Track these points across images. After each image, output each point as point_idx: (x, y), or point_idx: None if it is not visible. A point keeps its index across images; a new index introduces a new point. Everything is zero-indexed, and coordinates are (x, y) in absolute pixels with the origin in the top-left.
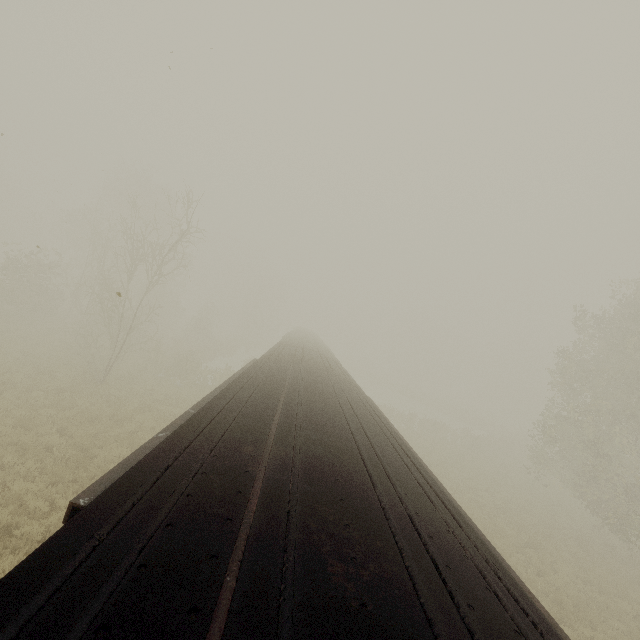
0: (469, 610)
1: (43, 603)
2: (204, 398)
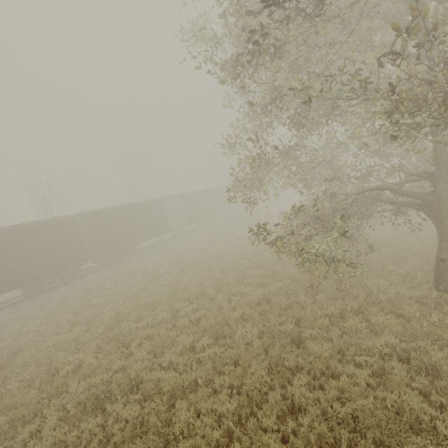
0: None
1: None
2: None
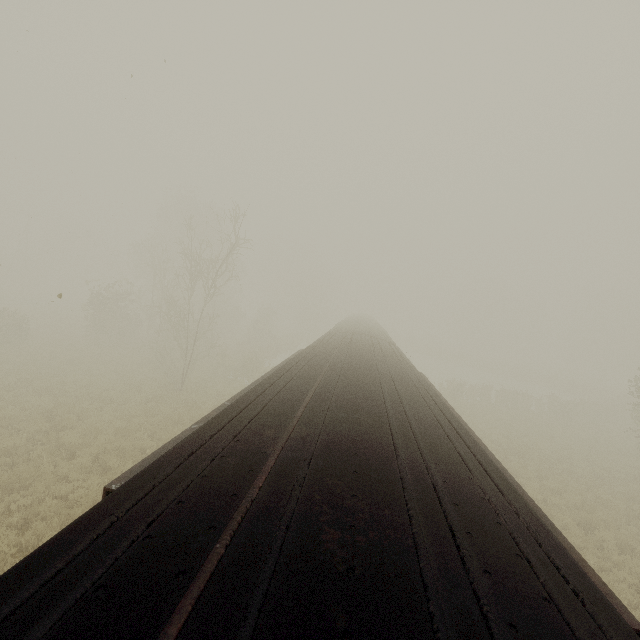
0: (484, 576)
1: (62, 567)
2: (242, 391)
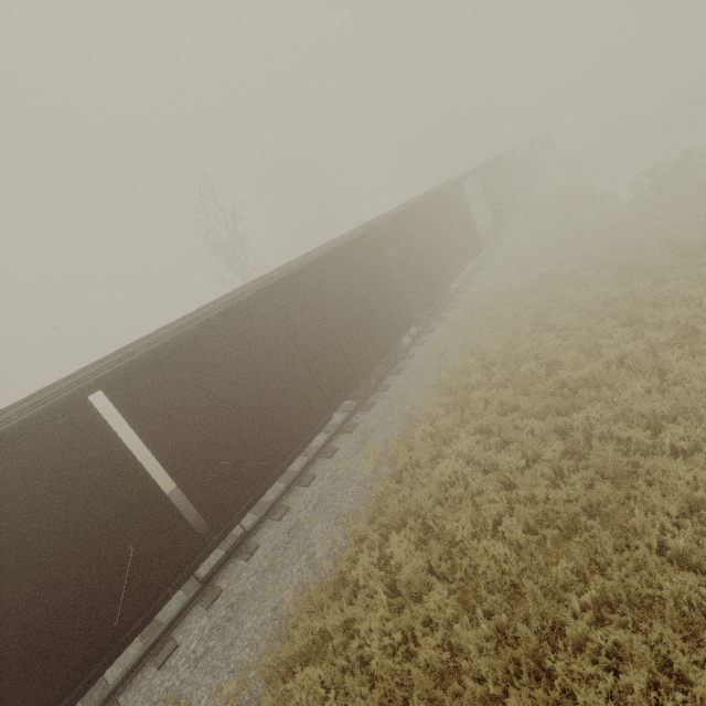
0: None
1: None
2: None
